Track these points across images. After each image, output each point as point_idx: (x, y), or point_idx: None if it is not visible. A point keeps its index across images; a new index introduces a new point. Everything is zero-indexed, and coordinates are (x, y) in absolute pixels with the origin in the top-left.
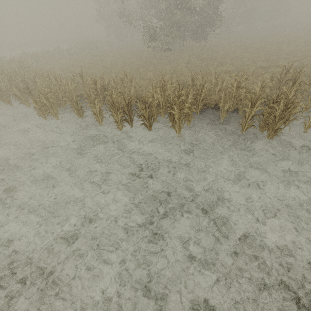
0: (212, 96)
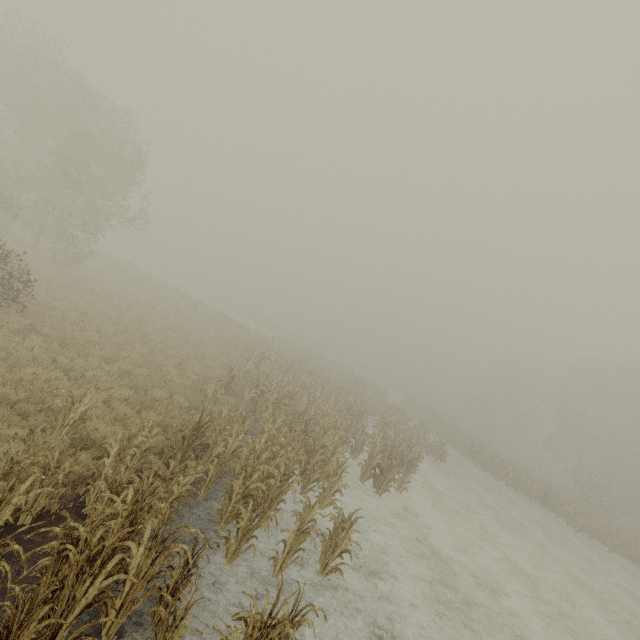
0: None
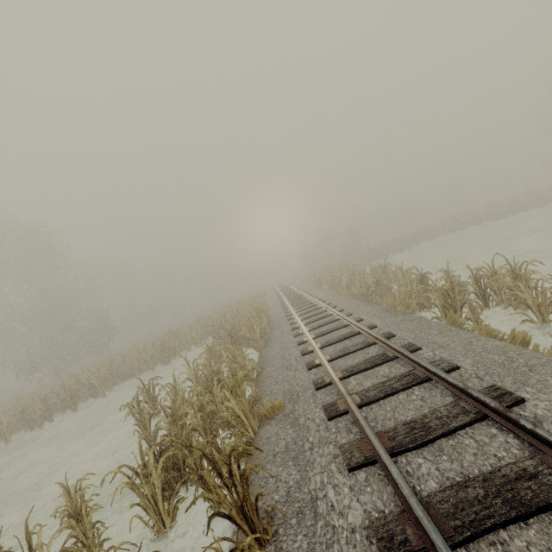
0: (126, 369)
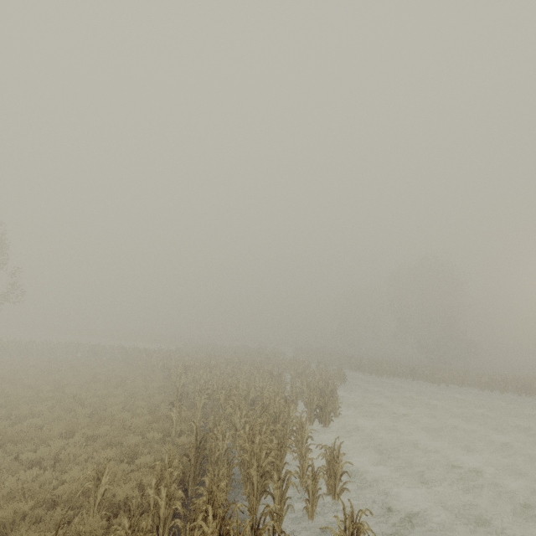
0: None
